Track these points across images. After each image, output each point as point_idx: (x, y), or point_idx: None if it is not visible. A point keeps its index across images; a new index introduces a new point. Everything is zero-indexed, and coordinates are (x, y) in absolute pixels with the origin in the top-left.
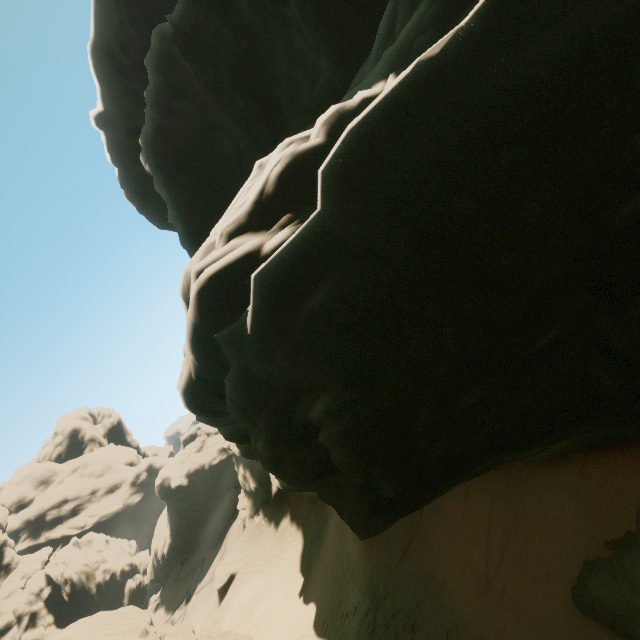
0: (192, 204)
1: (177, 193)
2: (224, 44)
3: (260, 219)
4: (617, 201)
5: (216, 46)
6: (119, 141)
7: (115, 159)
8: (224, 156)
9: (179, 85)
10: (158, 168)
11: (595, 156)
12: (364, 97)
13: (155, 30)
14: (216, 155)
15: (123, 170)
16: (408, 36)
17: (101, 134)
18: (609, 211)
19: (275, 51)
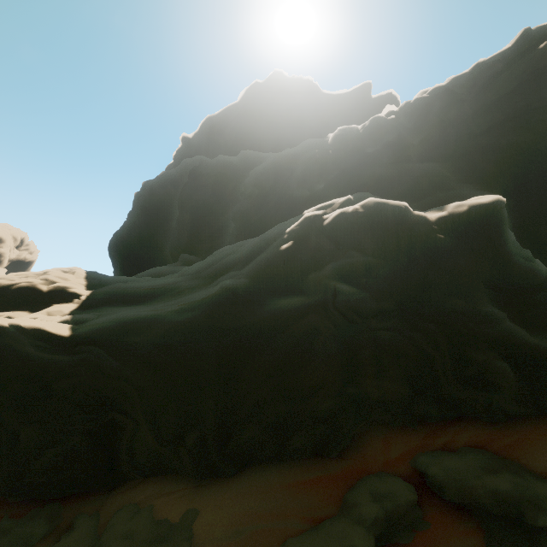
0: (135, 226)
1: (134, 215)
2: (204, 192)
3: (1, 292)
4: (4, 393)
5: (199, 190)
6: (185, 154)
7: (176, 157)
8: (171, 223)
9: (179, 183)
10: (137, 199)
11: (4, 376)
12: (76, 292)
13: (197, 157)
14: (167, 220)
15: (174, 165)
16: (116, 289)
17: (181, 143)
18: (1, 394)
19: (222, 215)
